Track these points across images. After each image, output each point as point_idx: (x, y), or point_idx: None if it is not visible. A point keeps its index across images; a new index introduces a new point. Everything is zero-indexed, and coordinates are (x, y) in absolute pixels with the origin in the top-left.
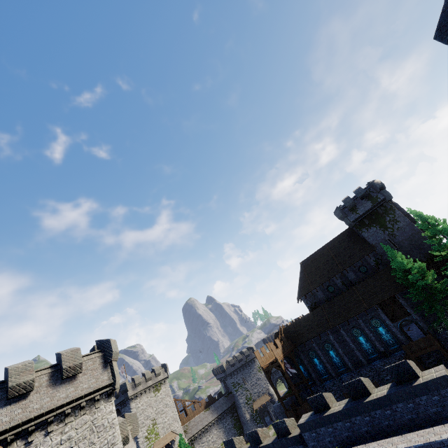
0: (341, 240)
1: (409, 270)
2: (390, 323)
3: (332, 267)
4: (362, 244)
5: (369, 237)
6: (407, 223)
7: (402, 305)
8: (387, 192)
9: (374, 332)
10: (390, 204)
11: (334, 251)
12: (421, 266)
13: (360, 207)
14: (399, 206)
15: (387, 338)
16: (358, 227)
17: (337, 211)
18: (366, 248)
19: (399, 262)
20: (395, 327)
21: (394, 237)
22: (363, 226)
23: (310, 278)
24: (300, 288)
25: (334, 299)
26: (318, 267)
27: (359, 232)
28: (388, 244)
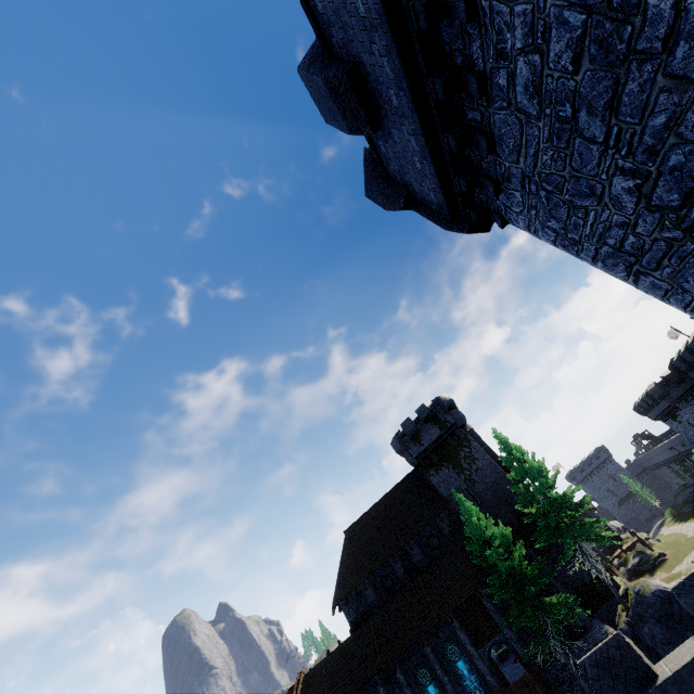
0: (405, 489)
1: (486, 543)
2: (474, 649)
3: (390, 538)
4: (432, 496)
5: (440, 484)
6: (487, 462)
7: (489, 611)
8: (458, 412)
9: (451, 672)
10: (465, 432)
11: (395, 509)
12: (503, 535)
13: (425, 435)
14: (477, 435)
15: (472, 684)
16: (425, 466)
17: (394, 440)
18: (437, 504)
19: (470, 528)
20: (481, 658)
21: (473, 485)
22: (431, 465)
23: (356, 561)
24: (339, 583)
25: (389, 603)
26: (370, 538)
27: (427, 476)
28: (465, 496)
